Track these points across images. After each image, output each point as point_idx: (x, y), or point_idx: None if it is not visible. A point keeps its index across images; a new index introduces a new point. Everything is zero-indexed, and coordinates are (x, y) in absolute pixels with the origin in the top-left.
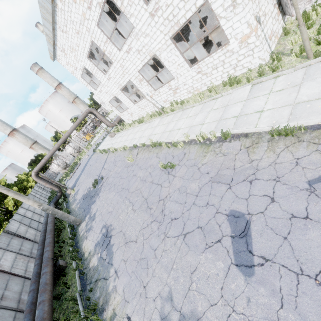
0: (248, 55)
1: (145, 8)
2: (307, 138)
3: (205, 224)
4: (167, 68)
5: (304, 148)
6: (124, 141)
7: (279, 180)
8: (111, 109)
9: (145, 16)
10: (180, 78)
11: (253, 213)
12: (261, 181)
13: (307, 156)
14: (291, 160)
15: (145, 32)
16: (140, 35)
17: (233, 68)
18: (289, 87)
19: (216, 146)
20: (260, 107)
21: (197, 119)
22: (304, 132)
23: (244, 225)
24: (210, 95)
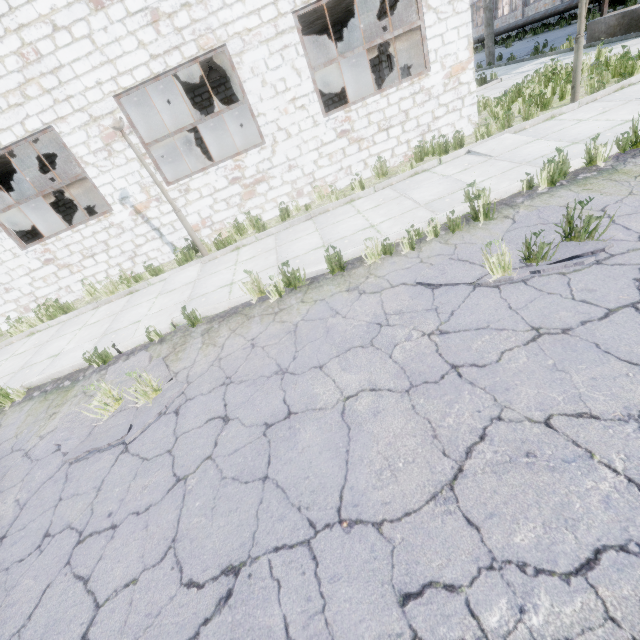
0: (453, 109)
1: None
2: None
3: None
4: (252, 104)
5: None
6: None
7: None
8: None
9: None
10: (284, 145)
11: None
12: None
13: None
14: None
15: None
16: None
17: (422, 134)
18: (615, 107)
19: None
20: (609, 123)
21: (428, 192)
22: None
23: None
24: (386, 179)
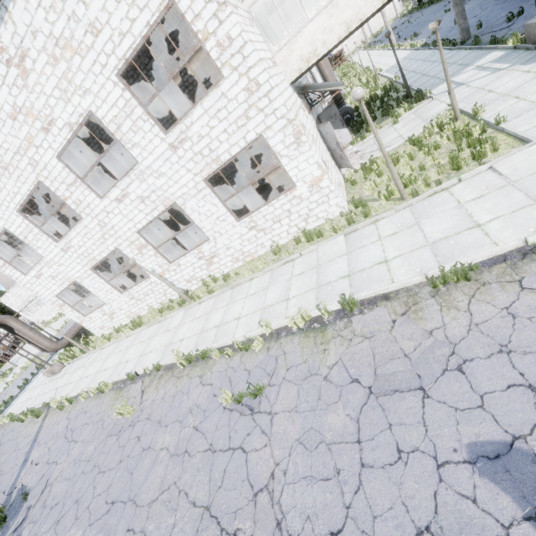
0: (322, 202)
1: (162, 137)
2: (491, 277)
3: (433, 512)
4: (197, 224)
5: (500, 291)
6: (93, 375)
7: (510, 349)
8: (46, 320)
9: (160, 148)
10: (220, 238)
11: (523, 434)
12: (479, 361)
13: (517, 301)
14: (498, 312)
15: (159, 170)
16: (148, 174)
17: (304, 219)
18: (404, 228)
19: (339, 327)
20: (378, 257)
21: (272, 294)
22: (479, 272)
23: (535, 470)
24: (277, 258)
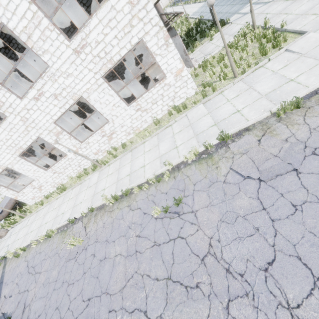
0: (183, 86)
1: (67, 44)
2: (312, 103)
3: None
4: (99, 111)
5: None
6: (37, 229)
7: None
8: None
9: (66, 53)
10: (117, 120)
11: None
12: None
13: None
14: None
15: (67, 71)
16: (58, 75)
17: (172, 100)
18: (243, 92)
19: (221, 153)
20: (232, 110)
21: (164, 147)
22: (303, 102)
23: None
24: (158, 127)
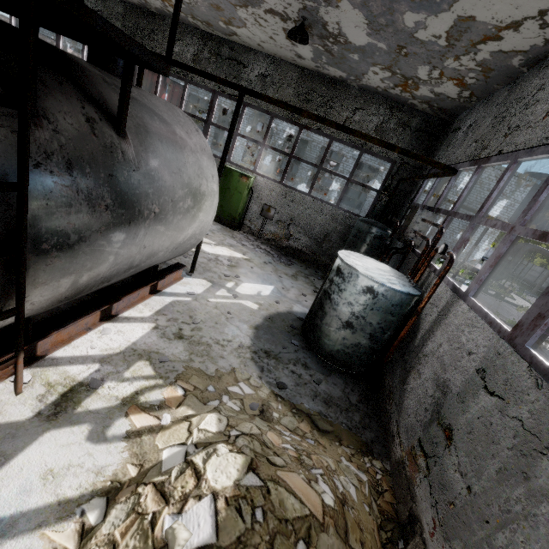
0: None
1: None
2: None
3: None
4: None
5: None
6: None
7: None
8: None
9: None
10: None
11: None
12: None
13: None
14: None
15: None
16: None
17: None
18: None
19: None
20: None
21: None
22: None
23: None
24: None
